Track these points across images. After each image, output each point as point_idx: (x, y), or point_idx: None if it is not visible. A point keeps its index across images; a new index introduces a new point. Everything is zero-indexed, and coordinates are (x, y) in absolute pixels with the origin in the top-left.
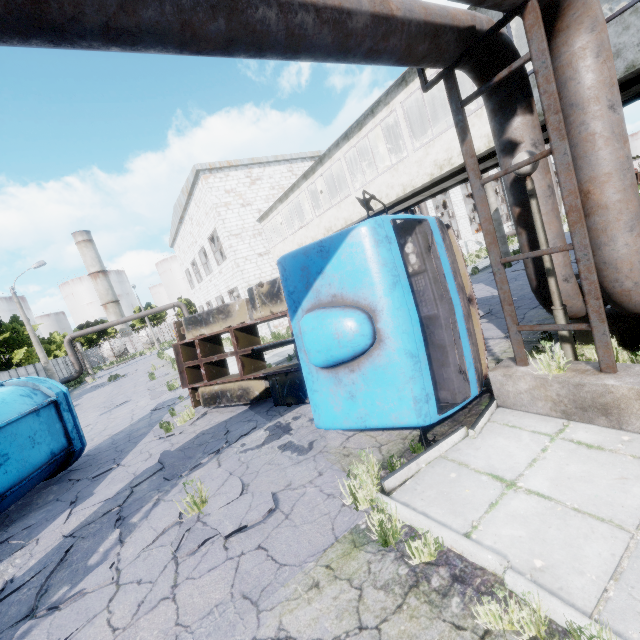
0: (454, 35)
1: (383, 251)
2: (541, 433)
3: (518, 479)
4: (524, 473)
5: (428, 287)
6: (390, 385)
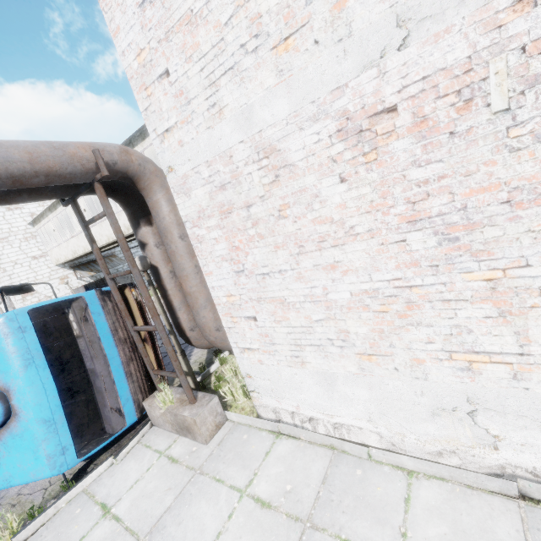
0: (58, 186)
1: (14, 341)
2: (158, 451)
3: (115, 505)
4: (122, 497)
5: (86, 348)
6: (27, 449)
